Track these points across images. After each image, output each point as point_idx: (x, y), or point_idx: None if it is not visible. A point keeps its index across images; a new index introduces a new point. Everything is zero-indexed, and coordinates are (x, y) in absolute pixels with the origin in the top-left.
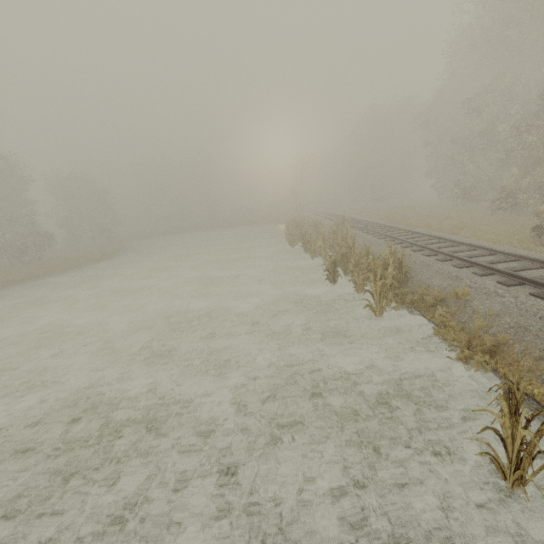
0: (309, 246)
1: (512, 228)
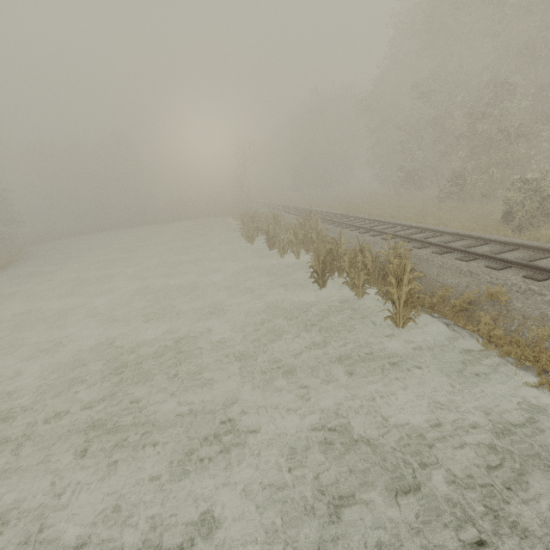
0: (278, 242)
1: (472, 215)
